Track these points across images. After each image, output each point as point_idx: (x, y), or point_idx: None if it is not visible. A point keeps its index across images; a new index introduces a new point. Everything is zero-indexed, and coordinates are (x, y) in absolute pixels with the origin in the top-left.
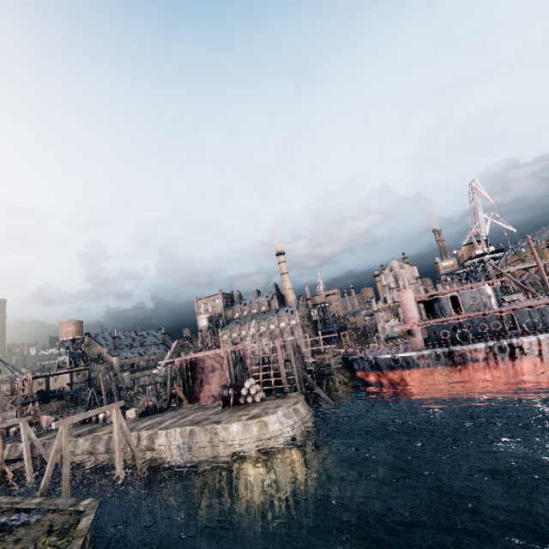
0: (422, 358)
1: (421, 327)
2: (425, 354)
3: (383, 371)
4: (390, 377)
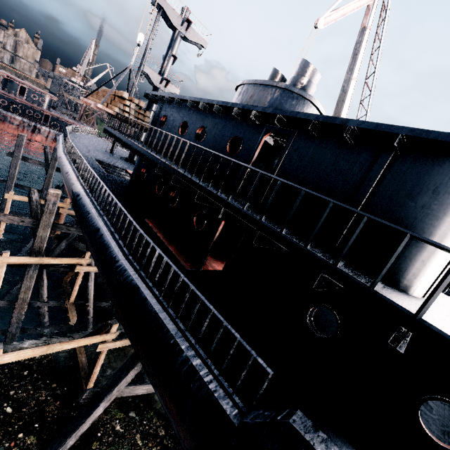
0: None
1: None
2: None
3: None
4: None
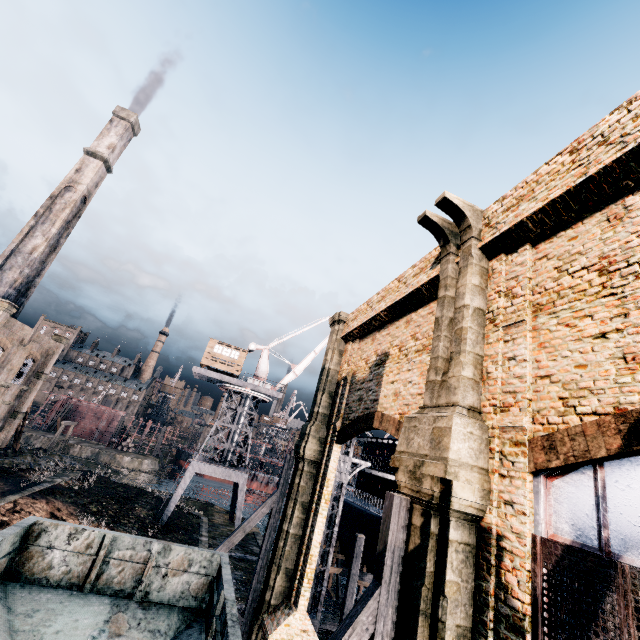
0: None
1: None
2: None
3: None
4: None
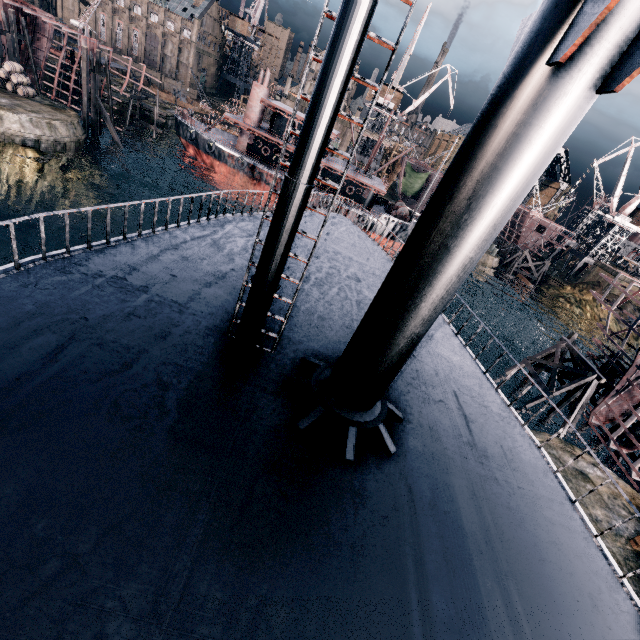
0: (232, 158)
1: (249, 131)
2: (235, 157)
3: (199, 150)
4: (204, 159)
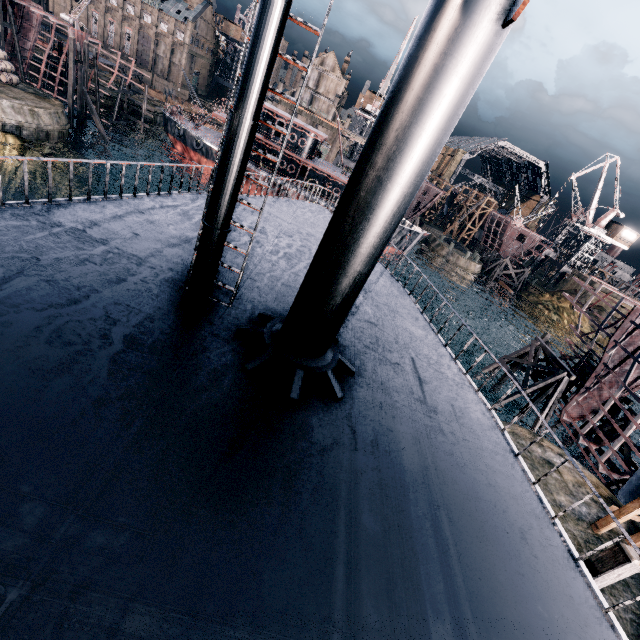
0: None
1: None
2: None
3: (187, 146)
4: (192, 156)
